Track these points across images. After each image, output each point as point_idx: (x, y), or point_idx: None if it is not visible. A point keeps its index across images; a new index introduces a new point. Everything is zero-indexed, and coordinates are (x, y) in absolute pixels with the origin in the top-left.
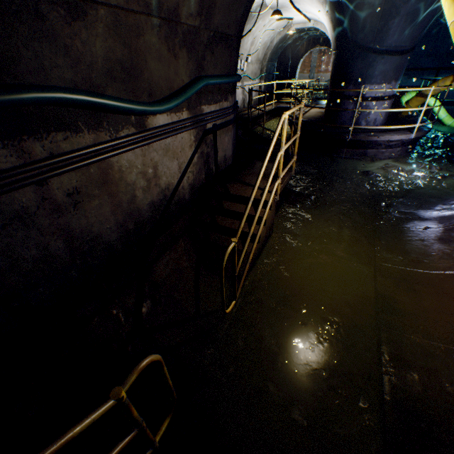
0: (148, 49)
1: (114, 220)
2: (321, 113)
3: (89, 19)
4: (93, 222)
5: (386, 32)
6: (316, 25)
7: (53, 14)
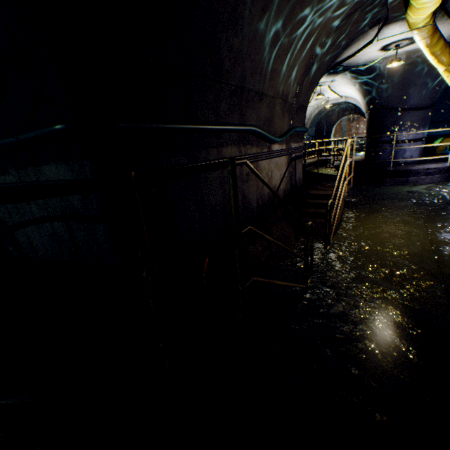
0: (276, 113)
1: (256, 196)
2: (361, 159)
3: (263, 101)
4: (250, 193)
5: (408, 96)
6: (346, 99)
7: (256, 100)
